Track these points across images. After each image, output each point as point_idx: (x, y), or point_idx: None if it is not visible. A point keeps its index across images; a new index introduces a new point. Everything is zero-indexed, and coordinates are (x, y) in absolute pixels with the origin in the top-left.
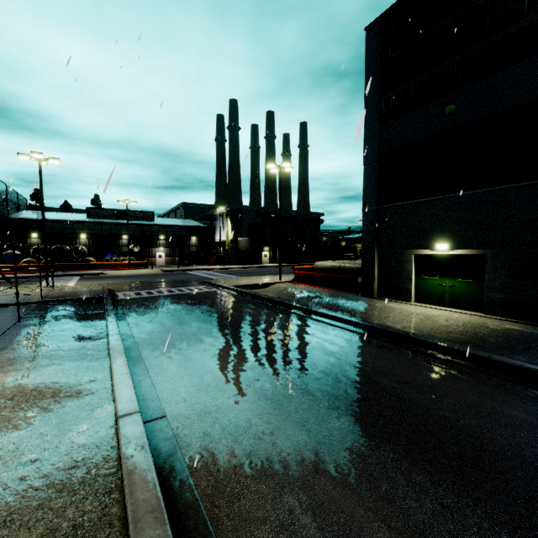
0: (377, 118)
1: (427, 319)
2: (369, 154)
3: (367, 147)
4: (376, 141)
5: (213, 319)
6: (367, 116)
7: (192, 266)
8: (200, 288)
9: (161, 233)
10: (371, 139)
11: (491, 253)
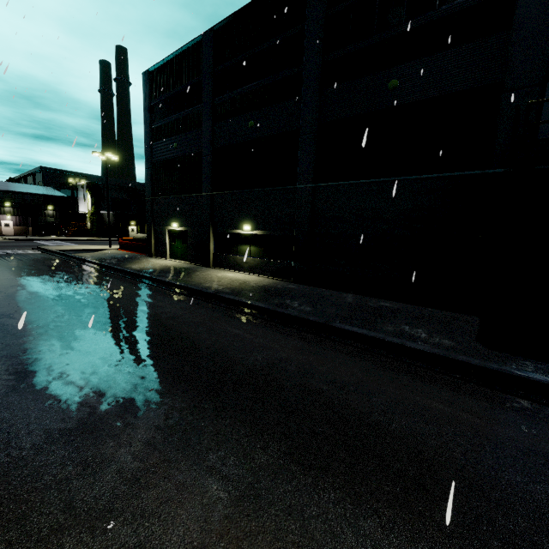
0: (149, 139)
1: (155, 264)
2: (147, 162)
3: (146, 157)
4: (149, 154)
5: (9, 264)
6: (145, 135)
7: (49, 236)
8: (26, 251)
9: (7, 199)
10: (148, 152)
11: (189, 230)
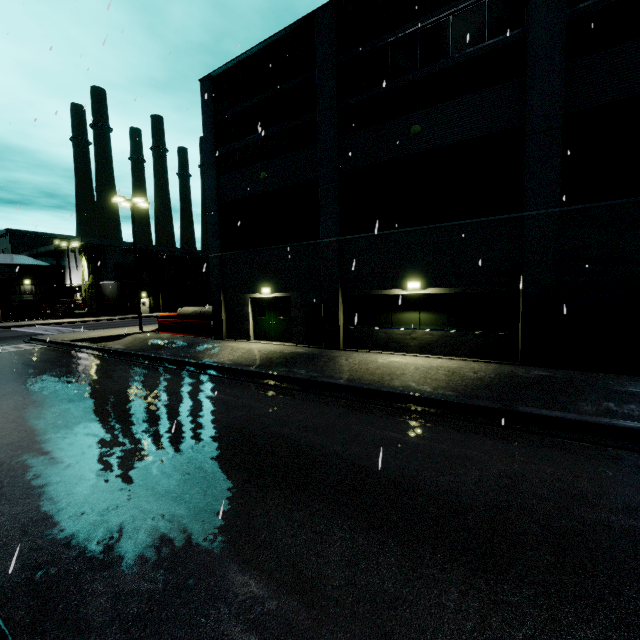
0: (214, 170)
1: (248, 351)
2: (211, 202)
3: (209, 196)
4: (215, 192)
5: (14, 375)
6: (207, 166)
7: (27, 321)
8: (19, 347)
9: None
10: (212, 189)
11: (293, 295)
